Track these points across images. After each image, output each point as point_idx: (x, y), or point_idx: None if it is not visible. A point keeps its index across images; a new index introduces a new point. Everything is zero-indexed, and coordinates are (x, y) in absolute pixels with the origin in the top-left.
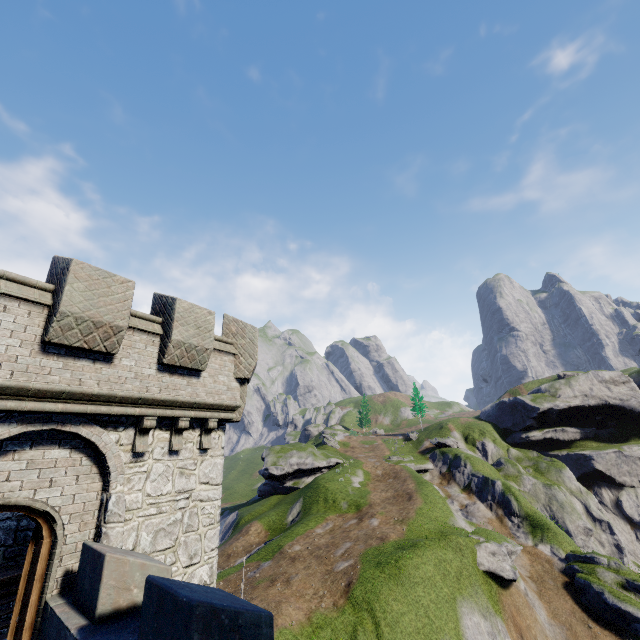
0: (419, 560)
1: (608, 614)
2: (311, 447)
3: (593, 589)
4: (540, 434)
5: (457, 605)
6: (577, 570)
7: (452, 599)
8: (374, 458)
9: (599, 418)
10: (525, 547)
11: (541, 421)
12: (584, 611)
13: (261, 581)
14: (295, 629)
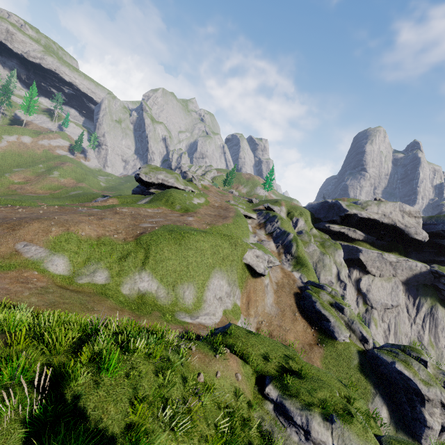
0: (201, 239)
1: (311, 313)
2: (177, 174)
3: (311, 299)
4: (338, 228)
5: (213, 271)
6: (308, 289)
7: (212, 267)
8: (219, 198)
9: (382, 233)
10: (284, 270)
11: (344, 220)
12: (298, 308)
13: (83, 213)
14: (82, 237)
